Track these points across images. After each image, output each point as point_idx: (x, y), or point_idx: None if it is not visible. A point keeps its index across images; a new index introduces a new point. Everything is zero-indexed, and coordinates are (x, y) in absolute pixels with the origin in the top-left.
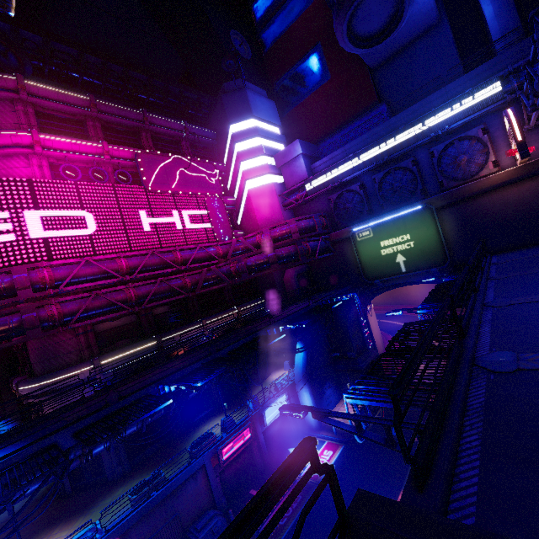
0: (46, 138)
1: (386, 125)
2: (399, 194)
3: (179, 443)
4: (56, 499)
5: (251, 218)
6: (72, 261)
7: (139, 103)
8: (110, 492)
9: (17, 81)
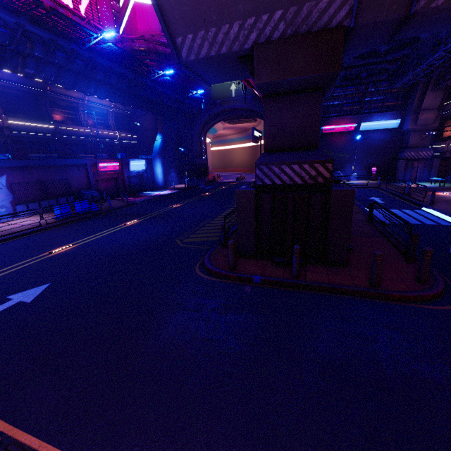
0: None
1: None
2: None
3: None
4: None
5: (133, 30)
6: None
7: None
8: None
9: None
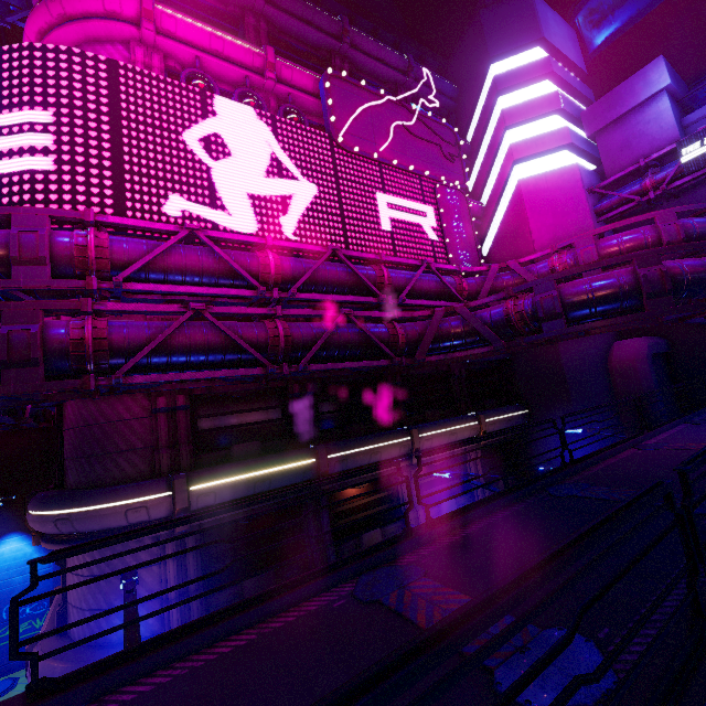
0: (166, 12)
1: None
2: None
3: None
4: None
5: (517, 238)
6: (158, 226)
7: None
8: None
9: None
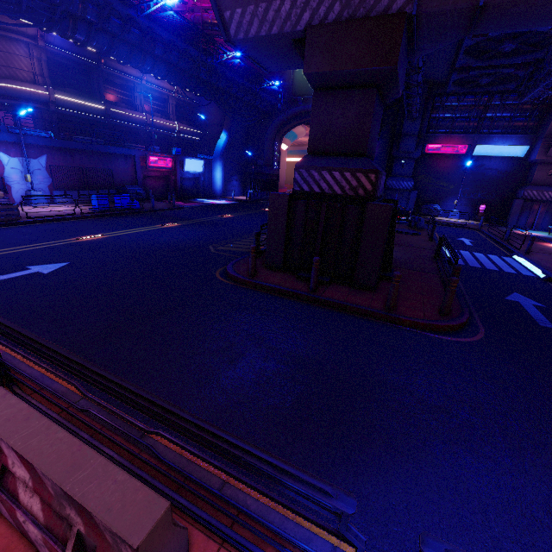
0: None
1: None
2: None
3: None
4: None
5: None
6: None
7: None
8: None
9: None
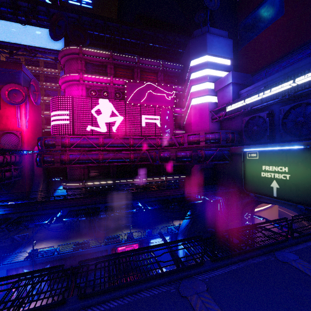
0: (85, 76)
1: (310, 60)
2: (300, 127)
3: (110, 232)
4: (65, 229)
5: (189, 124)
6: (78, 136)
7: (149, 48)
8: (76, 238)
9: (79, 49)
